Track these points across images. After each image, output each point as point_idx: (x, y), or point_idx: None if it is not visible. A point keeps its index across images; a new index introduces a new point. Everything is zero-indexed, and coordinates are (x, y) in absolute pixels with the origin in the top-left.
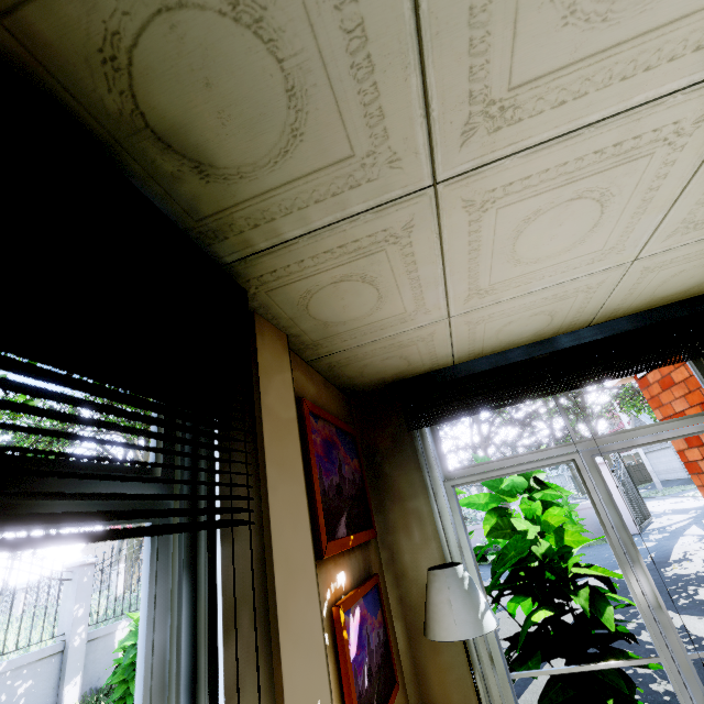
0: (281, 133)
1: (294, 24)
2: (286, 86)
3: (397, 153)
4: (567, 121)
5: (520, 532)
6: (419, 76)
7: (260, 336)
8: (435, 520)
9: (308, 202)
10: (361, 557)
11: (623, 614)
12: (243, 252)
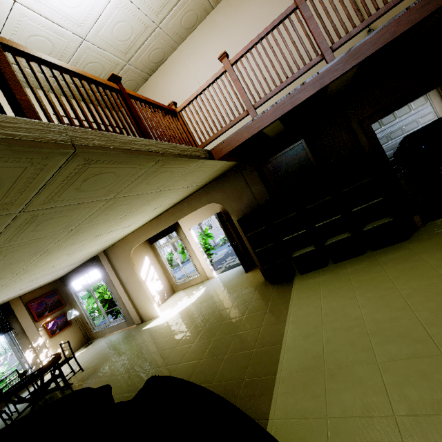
0: None
1: None
2: None
3: None
4: (10, 296)
5: (101, 292)
6: None
7: (12, 304)
8: (75, 300)
9: None
10: (59, 312)
11: None
12: None
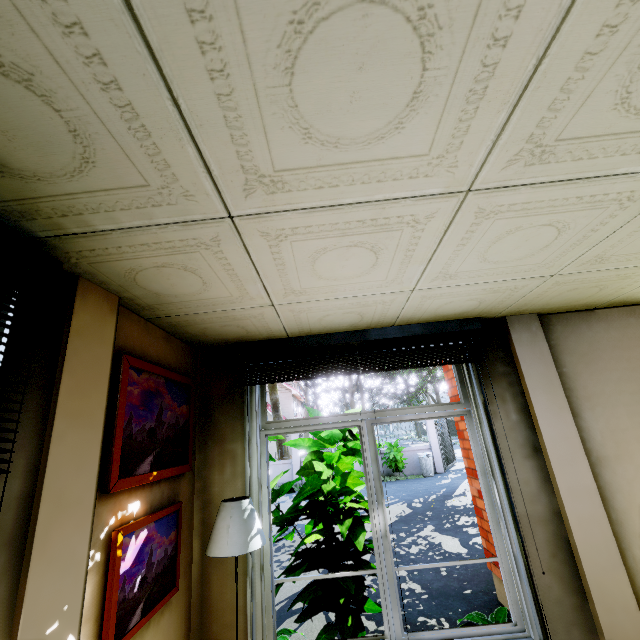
0: (72, 157)
1: (65, 90)
2: (69, 128)
3: (190, 191)
4: (329, 198)
5: (318, 474)
6: (194, 147)
7: (81, 299)
8: (245, 461)
9: (114, 208)
10: (167, 488)
11: (406, 532)
12: (56, 231)
